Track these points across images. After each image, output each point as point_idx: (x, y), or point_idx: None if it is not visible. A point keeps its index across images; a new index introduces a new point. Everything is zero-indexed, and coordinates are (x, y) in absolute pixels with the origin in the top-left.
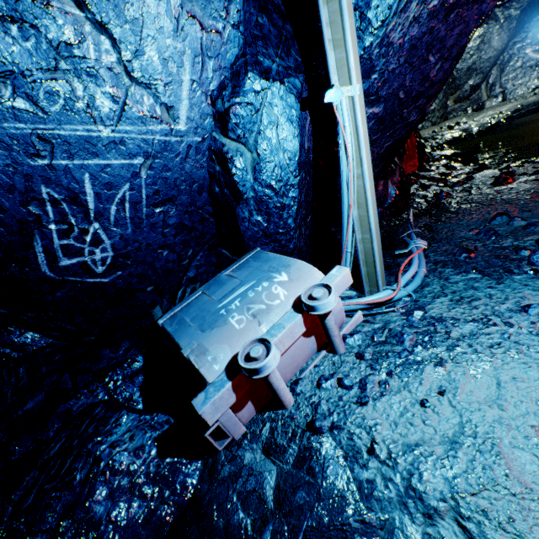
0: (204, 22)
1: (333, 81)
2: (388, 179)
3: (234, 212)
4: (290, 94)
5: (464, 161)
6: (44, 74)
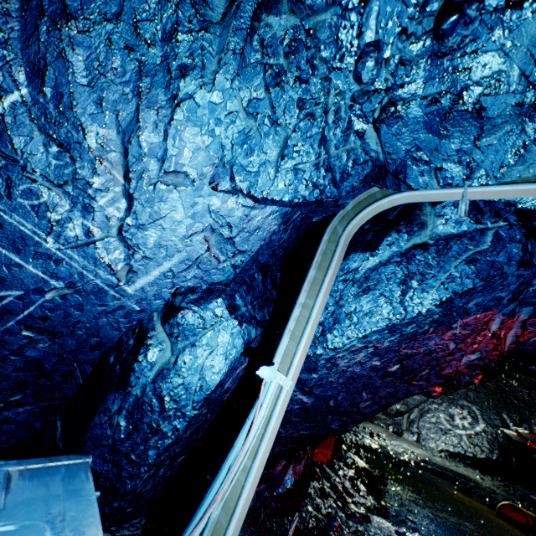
0: (213, 248)
1: (276, 360)
2: (291, 463)
3: (105, 394)
4: (242, 337)
5: (370, 485)
6: (44, 180)
